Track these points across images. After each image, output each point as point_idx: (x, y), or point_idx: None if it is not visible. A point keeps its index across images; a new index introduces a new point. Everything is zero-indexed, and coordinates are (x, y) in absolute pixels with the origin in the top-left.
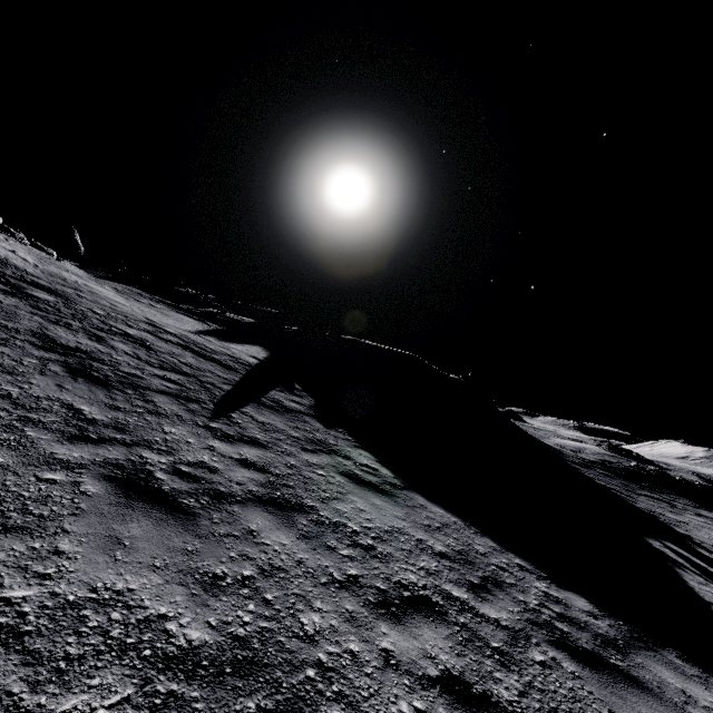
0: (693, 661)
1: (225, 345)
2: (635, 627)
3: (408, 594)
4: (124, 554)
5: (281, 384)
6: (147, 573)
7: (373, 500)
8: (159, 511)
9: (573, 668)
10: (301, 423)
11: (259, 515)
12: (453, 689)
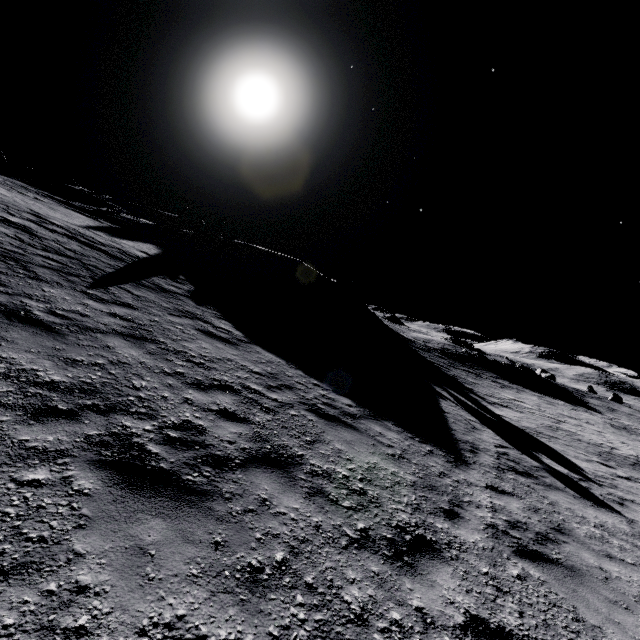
0: (402, 426)
1: (115, 240)
2: (376, 413)
3: (217, 383)
4: (7, 344)
5: (165, 274)
6: (25, 353)
7: (217, 345)
8: (36, 330)
9: (313, 418)
10: (174, 300)
11: (117, 340)
12: (225, 414)
